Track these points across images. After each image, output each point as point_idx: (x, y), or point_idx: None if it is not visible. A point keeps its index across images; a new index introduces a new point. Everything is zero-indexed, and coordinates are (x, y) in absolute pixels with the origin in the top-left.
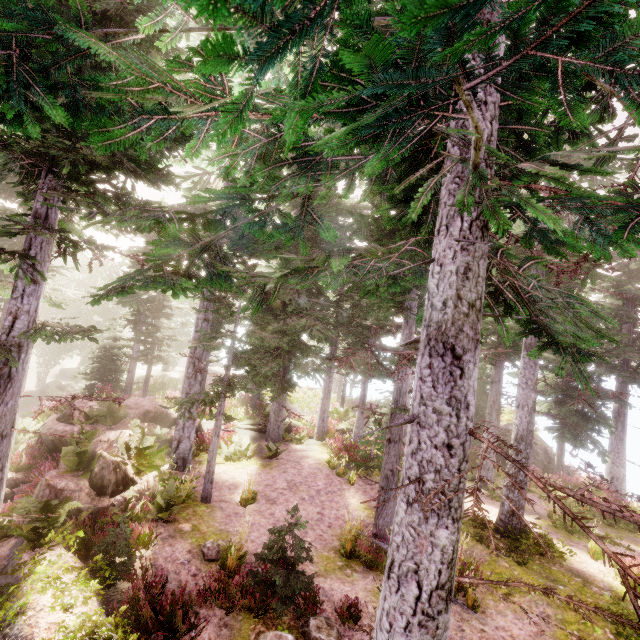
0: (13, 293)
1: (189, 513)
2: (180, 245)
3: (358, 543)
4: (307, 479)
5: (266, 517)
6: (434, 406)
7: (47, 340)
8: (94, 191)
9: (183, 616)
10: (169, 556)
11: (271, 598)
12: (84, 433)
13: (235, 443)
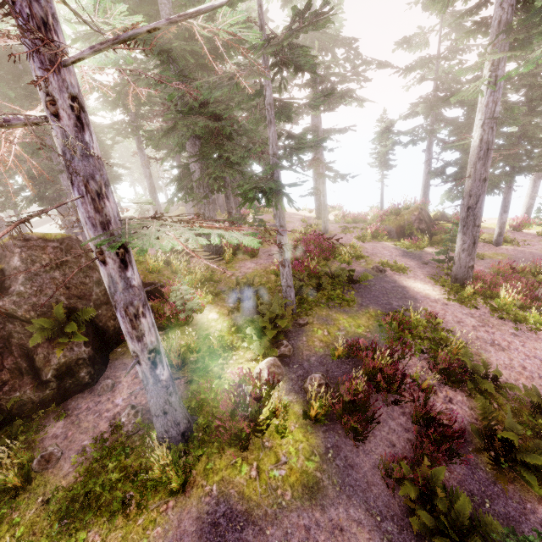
0: None
1: None
2: None
3: None
4: None
5: None
6: None
7: None
8: None
9: None
10: None
11: None
12: None
13: None
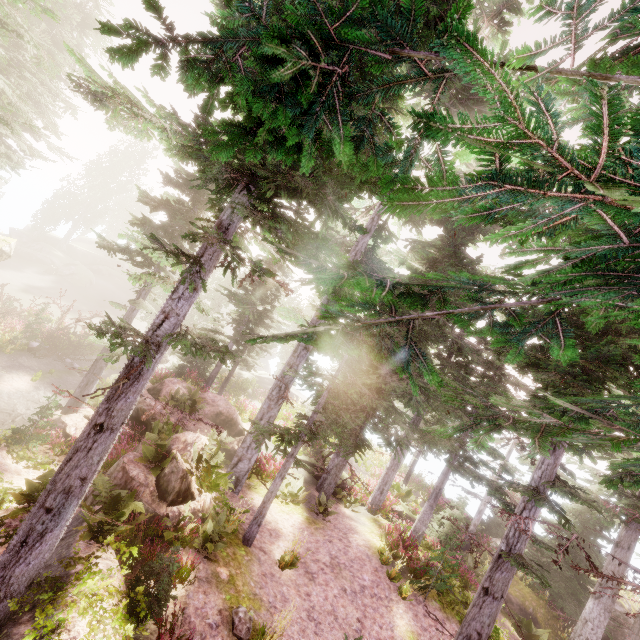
0: (173, 293)
1: (229, 553)
2: (367, 310)
3: None
4: (353, 564)
5: (301, 596)
6: None
7: (184, 350)
8: (276, 214)
9: None
10: (200, 607)
11: None
12: (167, 423)
13: (288, 481)
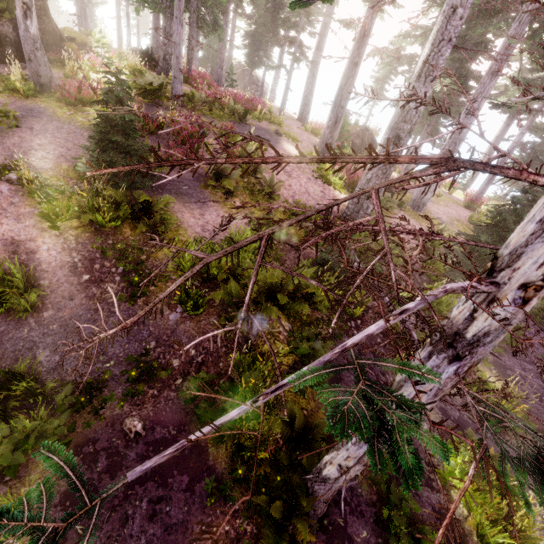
0: None
1: None
2: None
3: None
4: None
5: None
6: None
7: None
8: None
9: None
10: None
11: None
12: None
13: None
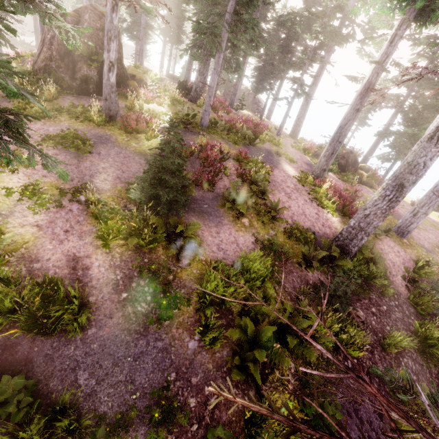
0: None
1: None
2: None
3: None
4: None
5: None
6: None
7: None
8: None
9: None
10: None
11: None
12: None
13: None
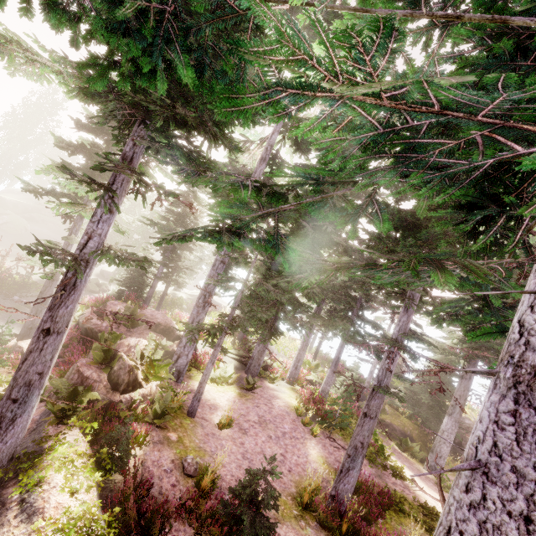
0: (92, 217)
1: (177, 423)
2: (243, 209)
3: (316, 499)
4: (276, 419)
5: (237, 445)
6: (514, 464)
7: (109, 262)
8: (172, 144)
9: (160, 526)
10: (156, 460)
11: (235, 533)
12: (112, 333)
13: (221, 369)
